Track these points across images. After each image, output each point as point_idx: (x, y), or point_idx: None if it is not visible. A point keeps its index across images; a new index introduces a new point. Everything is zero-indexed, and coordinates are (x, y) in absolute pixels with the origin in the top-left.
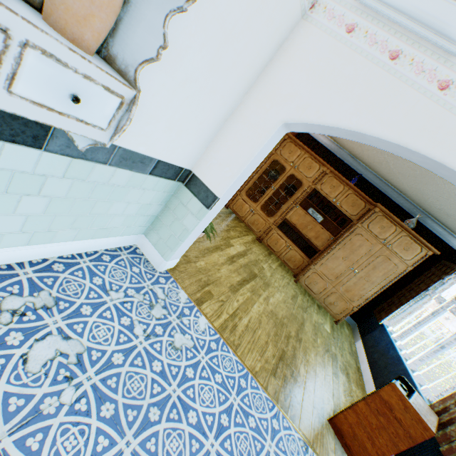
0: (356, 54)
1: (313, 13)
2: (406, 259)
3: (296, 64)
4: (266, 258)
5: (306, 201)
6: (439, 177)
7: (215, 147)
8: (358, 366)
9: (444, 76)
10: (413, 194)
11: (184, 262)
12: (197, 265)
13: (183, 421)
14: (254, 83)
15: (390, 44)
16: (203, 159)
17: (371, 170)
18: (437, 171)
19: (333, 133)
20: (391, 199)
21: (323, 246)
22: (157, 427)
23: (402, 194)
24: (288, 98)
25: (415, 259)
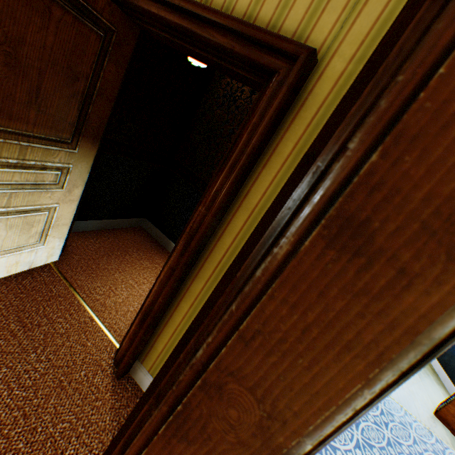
0: None
1: None
2: None
3: None
4: None
5: None
6: None
7: None
8: (432, 368)
9: None
10: None
11: None
12: None
13: (368, 420)
14: None
15: None
16: None
17: None
18: None
19: None
20: None
21: None
22: (361, 424)
23: None
24: None
25: None
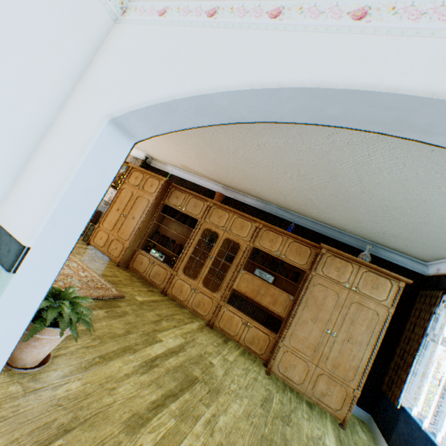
0: (174, 27)
1: (126, 16)
2: (382, 299)
3: (115, 58)
4: (220, 347)
5: (251, 263)
6: (361, 192)
7: (26, 176)
8: None
9: (272, 6)
10: (351, 226)
11: (24, 393)
12: (59, 392)
13: None
14: (73, 92)
15: (204, 7)
16: (10, 197)
17: (304, 216)
18: (325, 115)
19: (182, 120)
20: (335, 239)
21: (285, 311)
22: None
23: (343, 231)
24: (110, 91)
25: (391, 296)
